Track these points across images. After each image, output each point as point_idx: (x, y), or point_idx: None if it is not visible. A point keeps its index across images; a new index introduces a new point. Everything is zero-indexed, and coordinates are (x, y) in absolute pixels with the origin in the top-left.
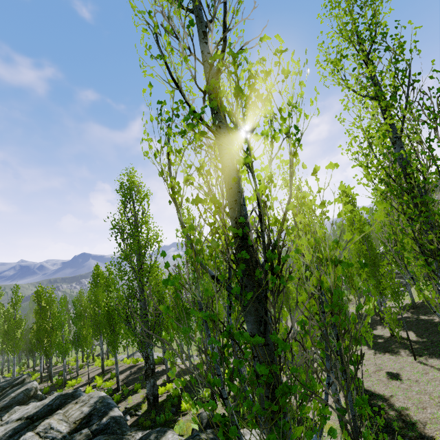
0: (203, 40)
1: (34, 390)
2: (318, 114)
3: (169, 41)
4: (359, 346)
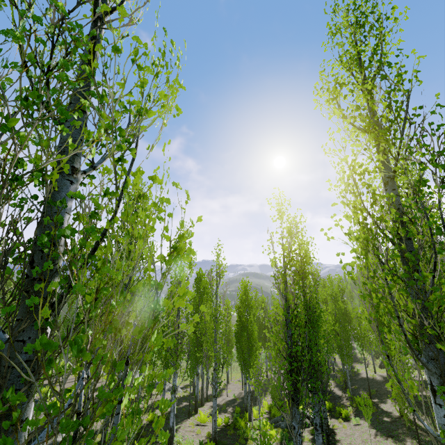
0: (92, 25)
1: None
2: (179, 114)
3: (12, 11)
4: (359, 420)
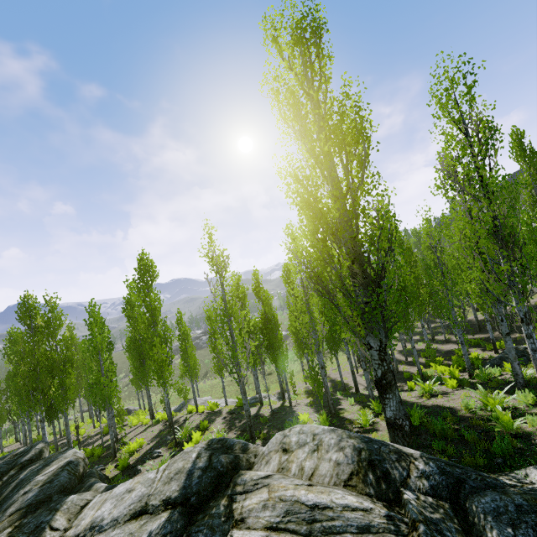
0: None
1: (81, 463)
2: None
3: None
4: None
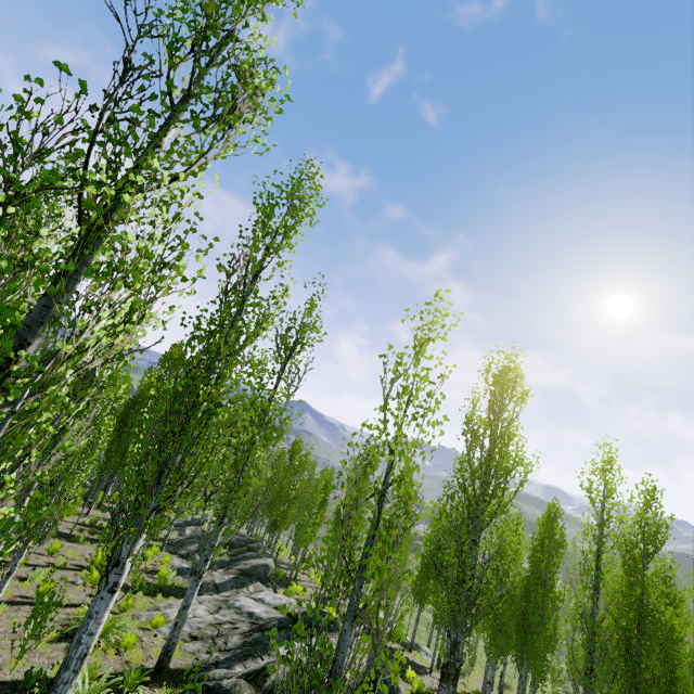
0: None
1: (271, 570)
2: None
3: None
4: None
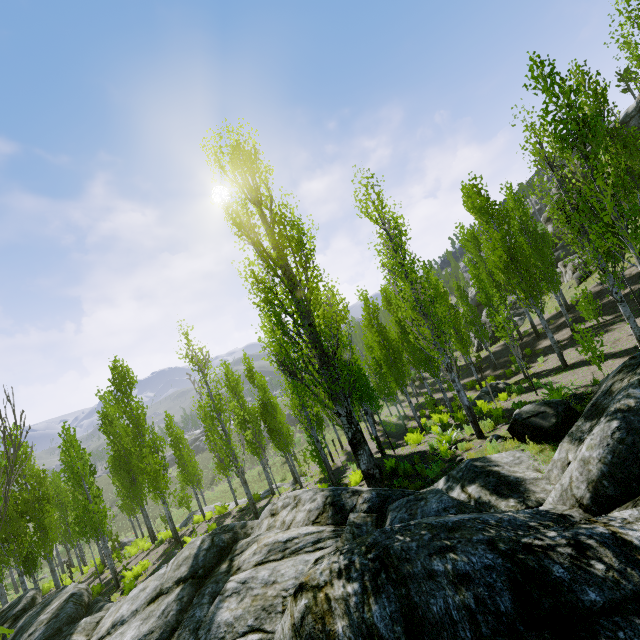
0: None
1: (85, 593)
2: None
3: None
4: (543, 358)
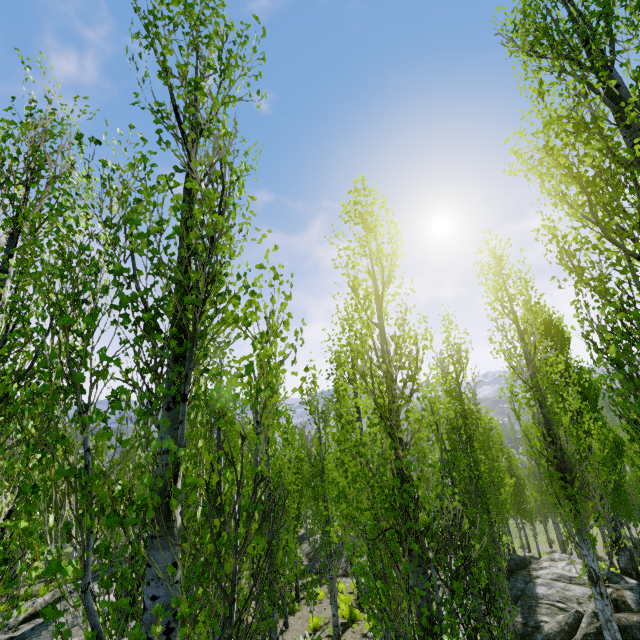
0: None
1: None
2: None
3: None
4: None
